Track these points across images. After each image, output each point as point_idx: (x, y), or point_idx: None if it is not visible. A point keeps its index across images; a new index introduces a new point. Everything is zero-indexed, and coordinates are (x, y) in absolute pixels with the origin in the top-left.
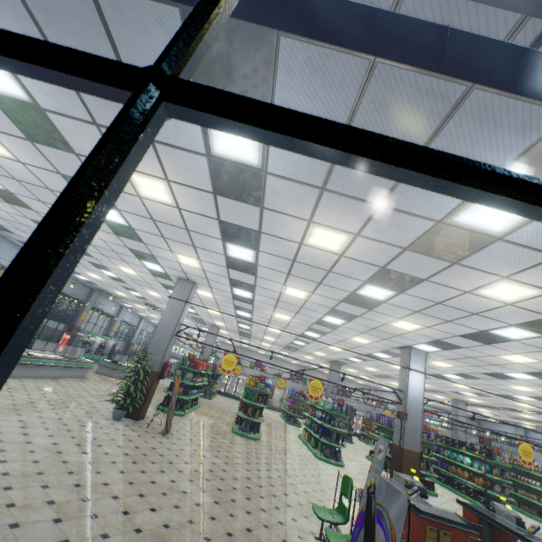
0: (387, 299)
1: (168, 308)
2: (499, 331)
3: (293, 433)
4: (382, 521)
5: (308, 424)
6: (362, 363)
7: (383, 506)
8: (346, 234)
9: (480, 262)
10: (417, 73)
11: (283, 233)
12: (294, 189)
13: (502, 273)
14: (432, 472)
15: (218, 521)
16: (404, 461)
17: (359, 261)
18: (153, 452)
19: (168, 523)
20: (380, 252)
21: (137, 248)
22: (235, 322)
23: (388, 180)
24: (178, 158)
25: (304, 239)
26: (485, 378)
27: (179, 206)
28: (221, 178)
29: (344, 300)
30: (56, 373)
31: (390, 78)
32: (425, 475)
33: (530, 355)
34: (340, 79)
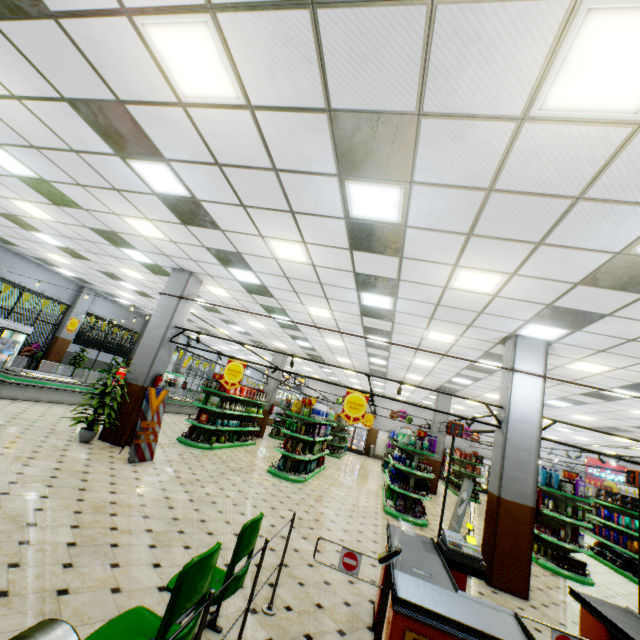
0: (403, 215)
1: (159, 307)
2: None
3: (379, 482)
4: None
5: (389, 469)
6: (476, 387)
7: None
8: (197, 18)
9: None
10: None
11: (140, 85)
12: None
13: None
14: (582, 546)
15: (19, 571)
16: (501, 520)
17: (284, 110)
18: (75, 476)
19: None
20: (287, 54)
21: (93, 224)
22: (289, 338)
23: None
24: None
25: (173, 85)
26: None
27: (11, 90)
28: None
29: (351, 244)
30: (73, 400)
31: None
32: (570, 550)
33: None
34: None
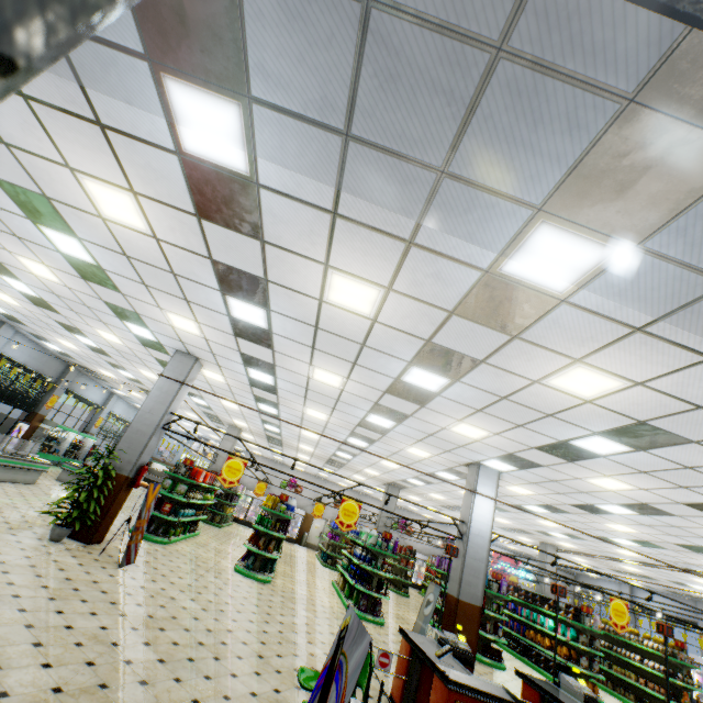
0: (441, 390)
1: (156, 390)
2: (582, 442)
3: (326, 578)
4: (339, 677)
5: (345, 566)
6: (426, 488)
7: (346, 656)
8: (375, 287)
9: (545, 337)
10: (425, 28)
11: (296, 283)
12: (298, 212)
13: (574, 353)
14: (501, 636)
15: (151, 687)
16: (458, 618)
17: (398, 330)
18: (92, 587)
19: (63, 687)
20: (422, 317)
21: (115, 301)
22: (259, 421)
23: (414, 203)
24: (141, 157)
25: (324, 293)
26: (575, 511)
27: (157, 235)
28: (202, 191)
29: (388, 390)
30: None
31: (392, 35)
32: (492, 641)
33: (623, 478)
34: (327, 33)
